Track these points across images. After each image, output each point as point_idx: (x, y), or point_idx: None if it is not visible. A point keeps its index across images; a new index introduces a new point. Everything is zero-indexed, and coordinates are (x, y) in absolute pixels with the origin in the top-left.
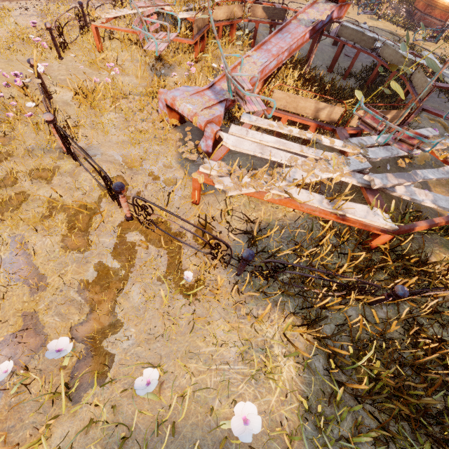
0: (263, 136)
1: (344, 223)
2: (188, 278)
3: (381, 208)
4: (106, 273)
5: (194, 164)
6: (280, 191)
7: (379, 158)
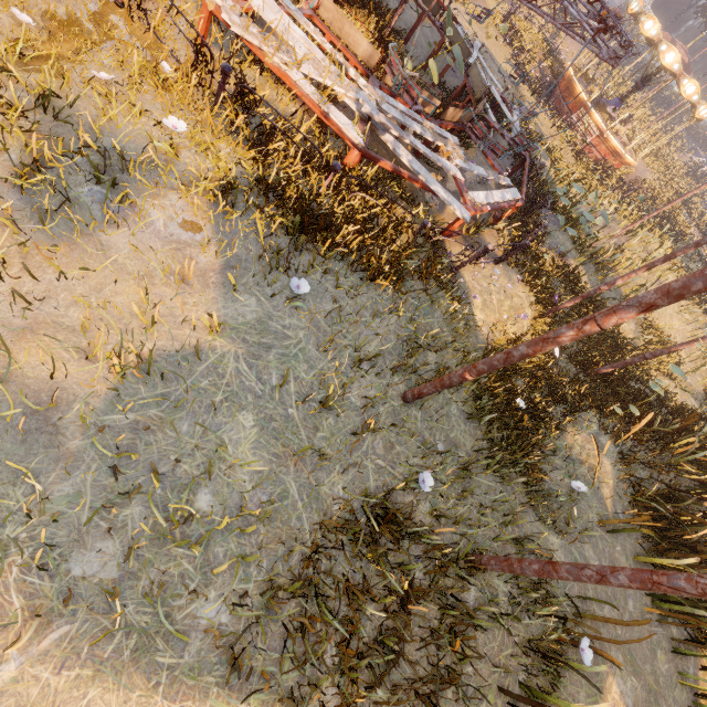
0: (294, 25)
1: (326, 122)
2: (165, 69)
3: (363, 135)
4: (78, 26)
5: (214, 19)
6: (283, 62)
7: (391, 116)
